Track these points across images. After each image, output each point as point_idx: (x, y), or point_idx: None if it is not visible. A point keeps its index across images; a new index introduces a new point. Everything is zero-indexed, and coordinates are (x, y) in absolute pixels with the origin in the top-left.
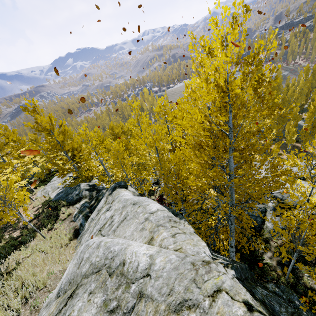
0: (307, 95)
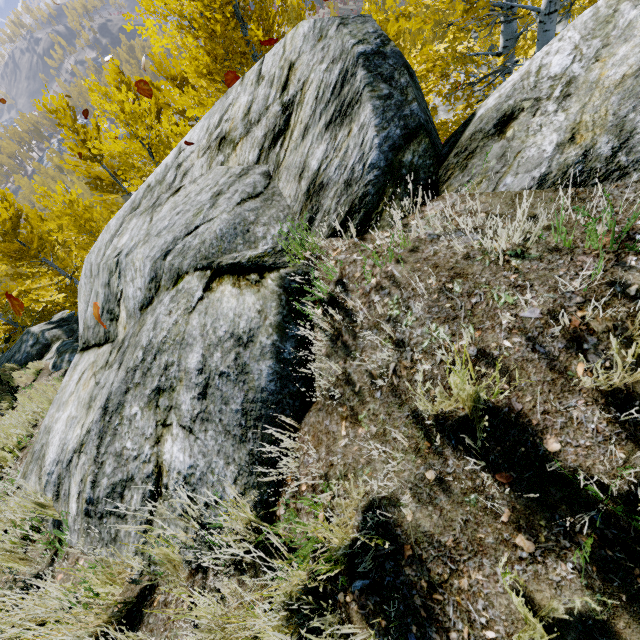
0: None
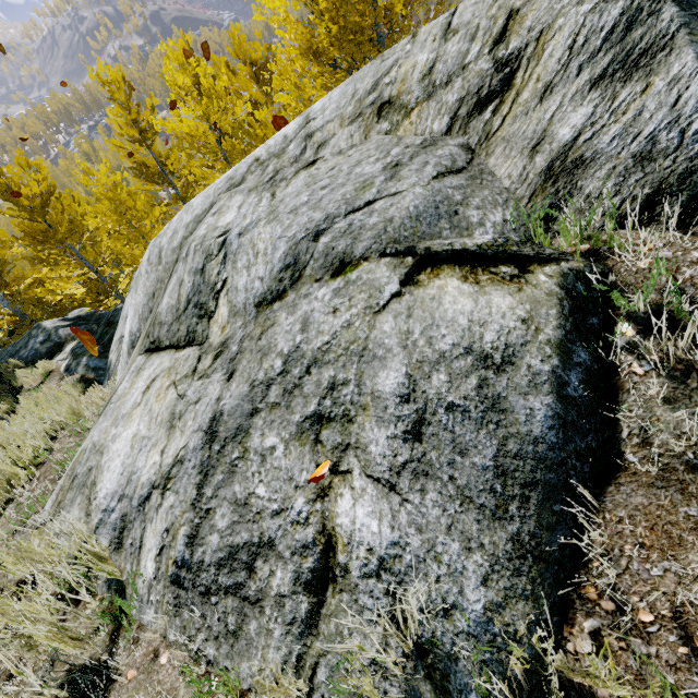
0: None
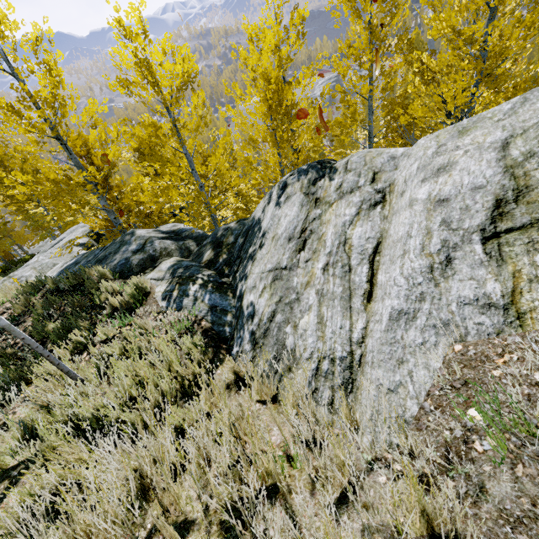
0: None
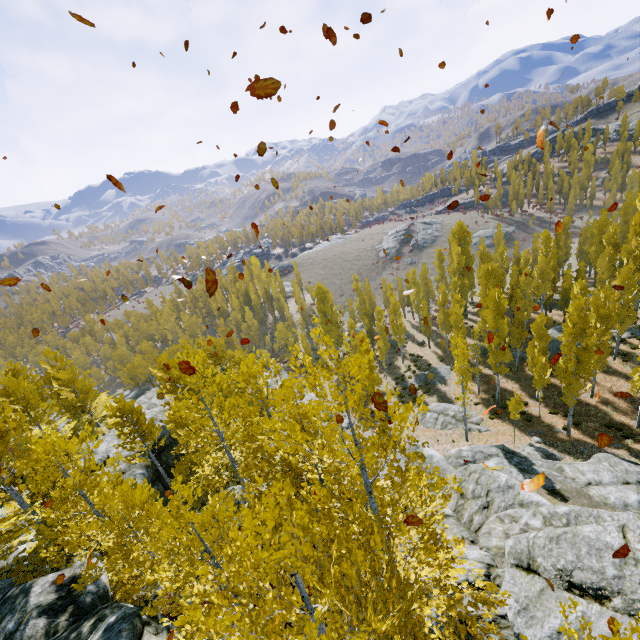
0: (554, 278)
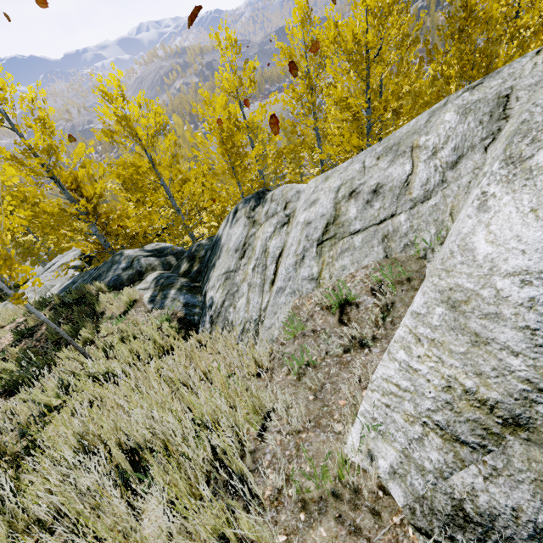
0: None
